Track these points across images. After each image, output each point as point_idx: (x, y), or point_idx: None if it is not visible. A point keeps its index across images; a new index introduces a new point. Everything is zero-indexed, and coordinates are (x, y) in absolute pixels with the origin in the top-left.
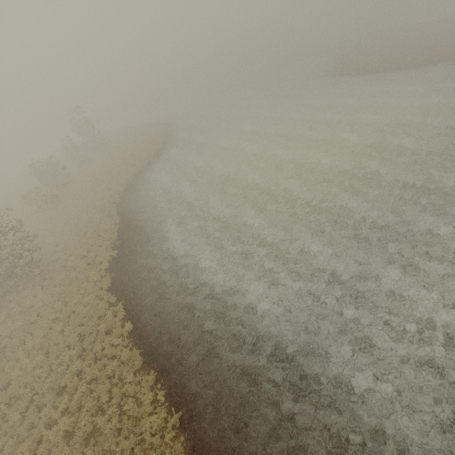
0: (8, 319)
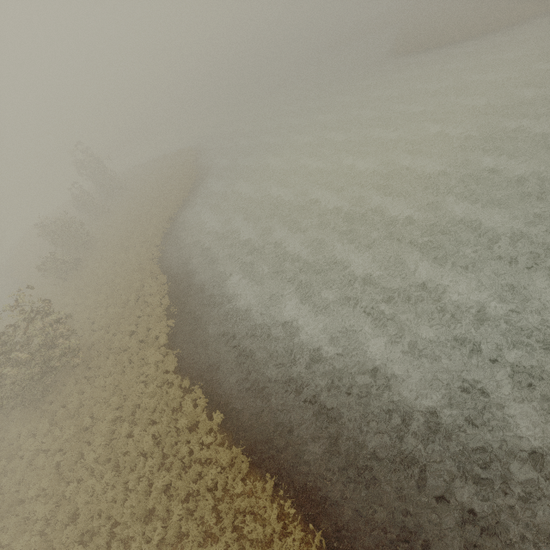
0: (53, 427)
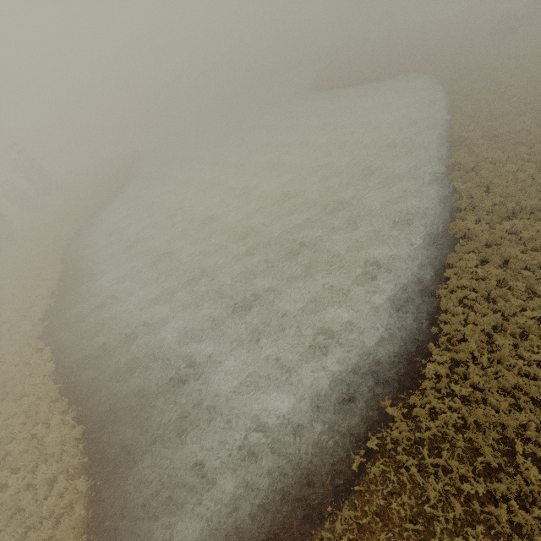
0: None
